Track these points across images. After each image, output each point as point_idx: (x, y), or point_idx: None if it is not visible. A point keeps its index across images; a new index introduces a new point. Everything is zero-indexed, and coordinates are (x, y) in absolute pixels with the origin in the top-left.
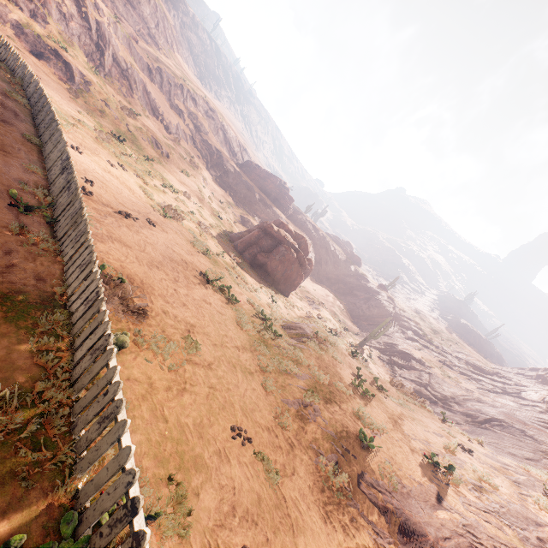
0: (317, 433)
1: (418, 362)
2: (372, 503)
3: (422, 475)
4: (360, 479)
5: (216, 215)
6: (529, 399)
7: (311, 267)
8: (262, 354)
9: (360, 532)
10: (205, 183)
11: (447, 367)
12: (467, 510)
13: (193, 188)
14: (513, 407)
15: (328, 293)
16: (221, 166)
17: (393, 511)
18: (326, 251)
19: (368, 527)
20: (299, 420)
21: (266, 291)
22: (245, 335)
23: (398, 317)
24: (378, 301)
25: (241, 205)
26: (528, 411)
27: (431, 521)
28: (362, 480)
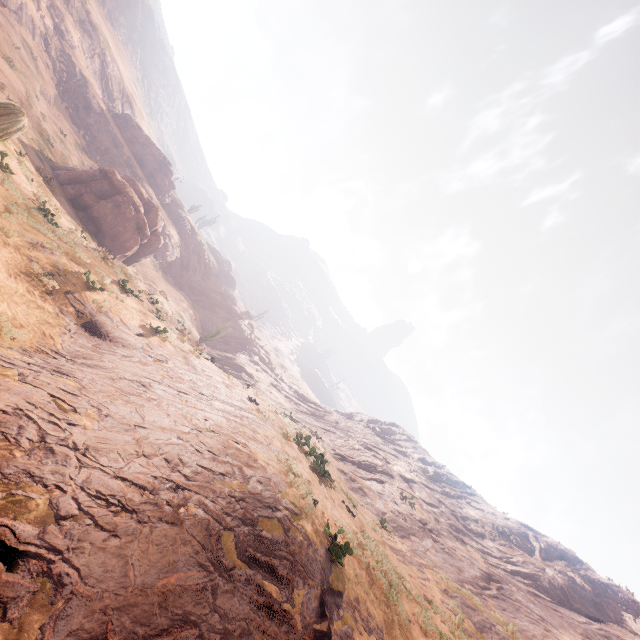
0: (43, 259)
1: (248, 375)
2: (72, 305)
3: (138, 326)
4: (69, 293)
5: (44, 136)
6: (328, 420)
7: (158, 245)
8: (19, 212)
9: (45, 303)
10: (43, 97)
11: (276, 389)
12: (159, 345)
13: (17, 86)
14: (310, 420)
15: (184, 299)
16: (82, 97)
17: (89, 316)
18: (199, 259)
19: (57, 308)
20: (28, 245)
21: (79, 227)
22: (4, 191)
23: (252, 342)
24: (237, 324)
25: (98, 157)
26: (320, 424)
27: (119, 331)
28: (71, 294)
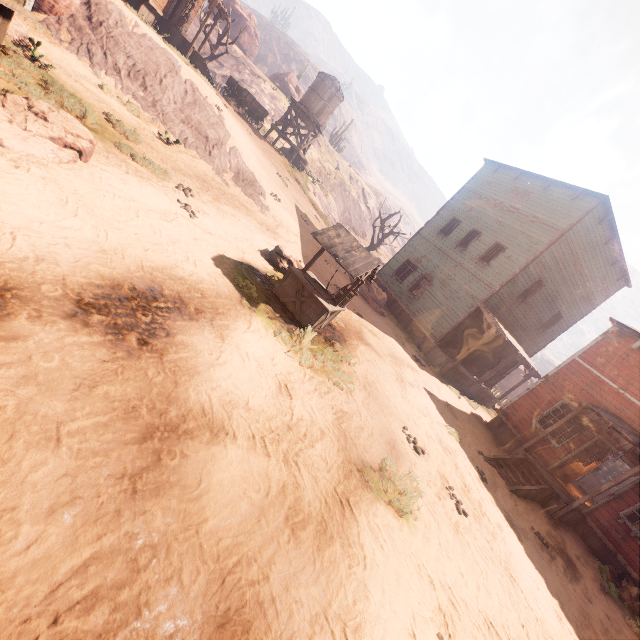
0: None
1: None
2: None
3: None
4: None
5: None
6: None
7: None
8: None
9: None
10: None
11: None
12: None
13: None
14: None
15: None
16: None
17: None
18: None
19: None
20: None
21: None
22: None
23: None
24: None
25: None
26: None
27: None
28: None
